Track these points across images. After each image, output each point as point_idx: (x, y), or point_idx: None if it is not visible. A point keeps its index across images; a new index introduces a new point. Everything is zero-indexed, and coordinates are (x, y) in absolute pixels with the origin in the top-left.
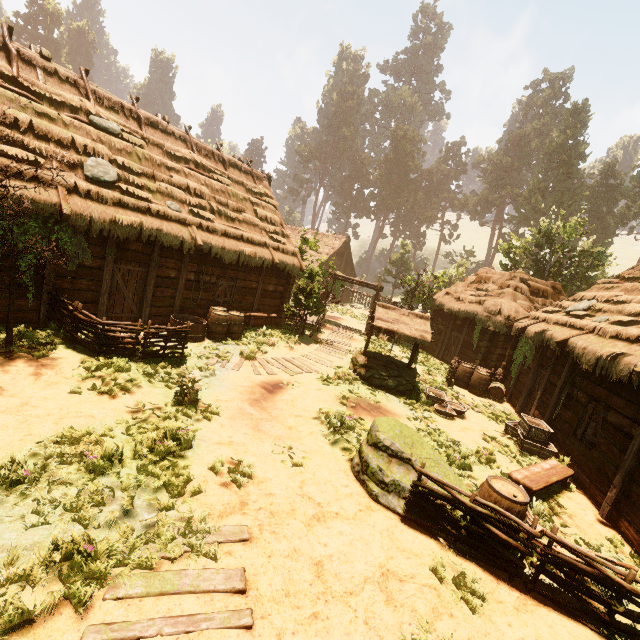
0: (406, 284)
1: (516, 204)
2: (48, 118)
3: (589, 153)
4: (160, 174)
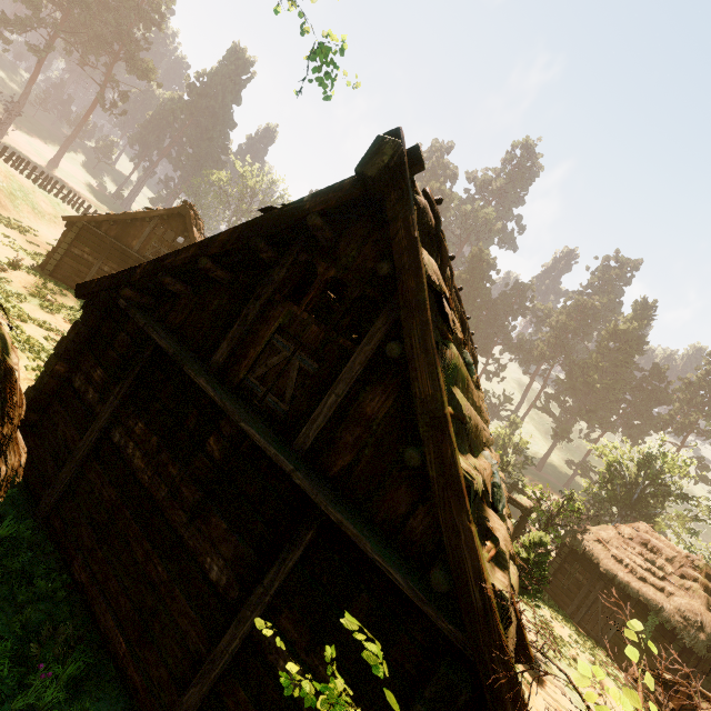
0: (548, 507)
1: (569, 370)
2: (463, 386)
3: (646, 350)
4: (485, 432)
